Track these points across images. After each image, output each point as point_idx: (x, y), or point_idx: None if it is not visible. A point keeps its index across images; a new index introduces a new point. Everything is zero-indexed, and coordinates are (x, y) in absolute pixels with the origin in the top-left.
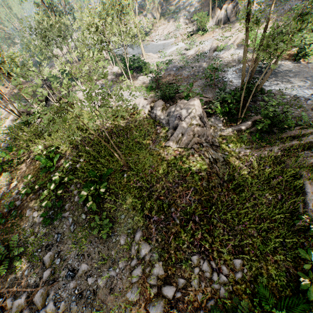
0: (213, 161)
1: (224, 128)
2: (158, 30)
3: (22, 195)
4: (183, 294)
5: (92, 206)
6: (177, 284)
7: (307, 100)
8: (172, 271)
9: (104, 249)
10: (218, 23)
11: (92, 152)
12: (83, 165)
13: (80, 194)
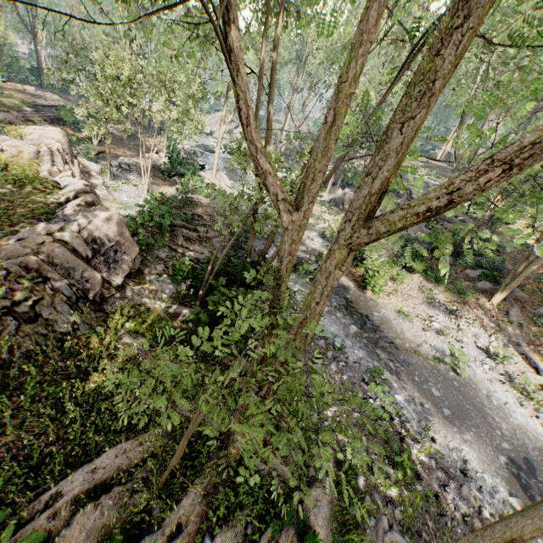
0: (25, 314)
1: (169, 301)
2: None
3: None
4: None
5: None
6: None
7: (325, 339)
8: None
9: None
10: (331, 202)
11: None
12: None
13: None
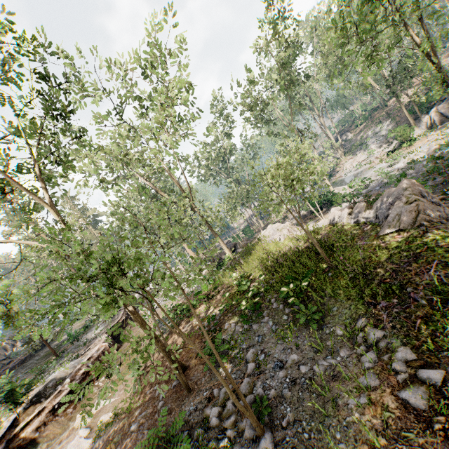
0: None
1: None
2: (344, 166)
3: (221, 311)
4: None
5: (294, 301)
6: (447, 373)
7: None
8: (433, 360)
9: (316, 341)
10: (431, 127)
11: (287, 263)
12: (278, 280)
13: (280, 290)
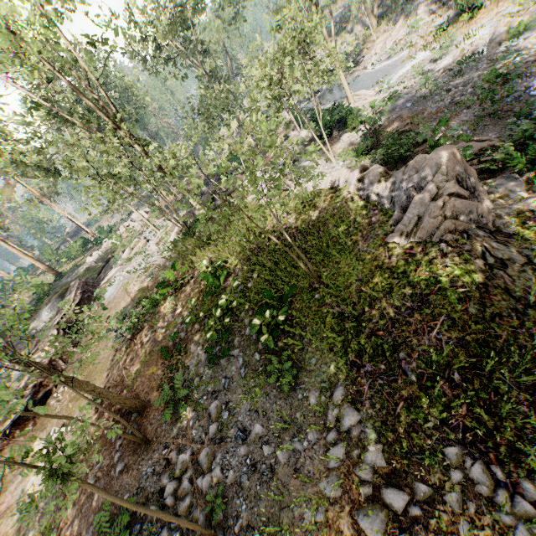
0: (496, 263)
1: (531, 195)
2: (374, 47)
3: (186, 325)
4: (425, 513)
5: (268, 341)
6: (412, 491)
7: None
8: (403, 466)
9: (285, 408)
10: None
11: (268, 263)
12: (257, 283)
13: (251, 323)
